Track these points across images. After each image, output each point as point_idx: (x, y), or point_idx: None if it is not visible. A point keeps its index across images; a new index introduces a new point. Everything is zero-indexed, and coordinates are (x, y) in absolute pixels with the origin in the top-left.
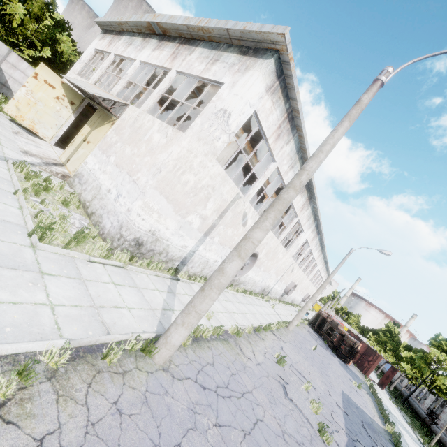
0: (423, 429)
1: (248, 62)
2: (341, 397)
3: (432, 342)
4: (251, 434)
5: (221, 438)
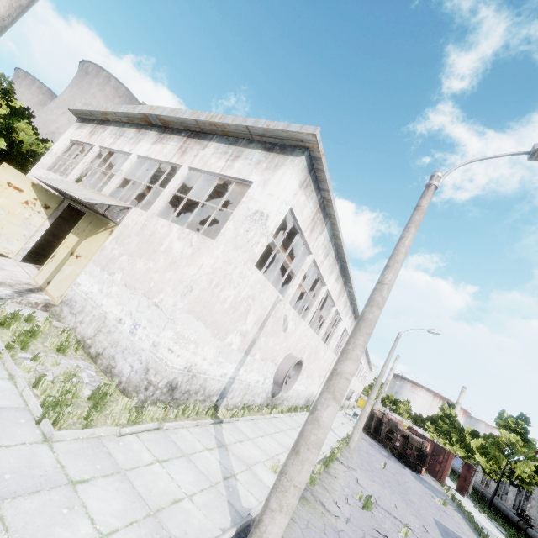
0: (520, 537)
1: (276, 159)
2: (437, 528)
3: (499, 422)
4: None
5: None
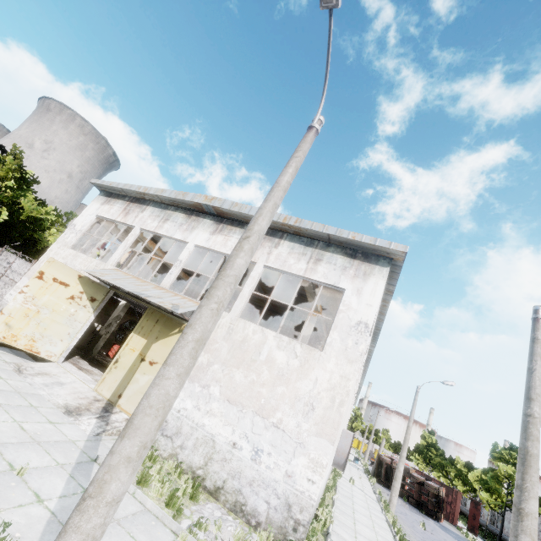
0: None
1: (363, 267)
2: None
3: (494, 455)
4: None
5: None
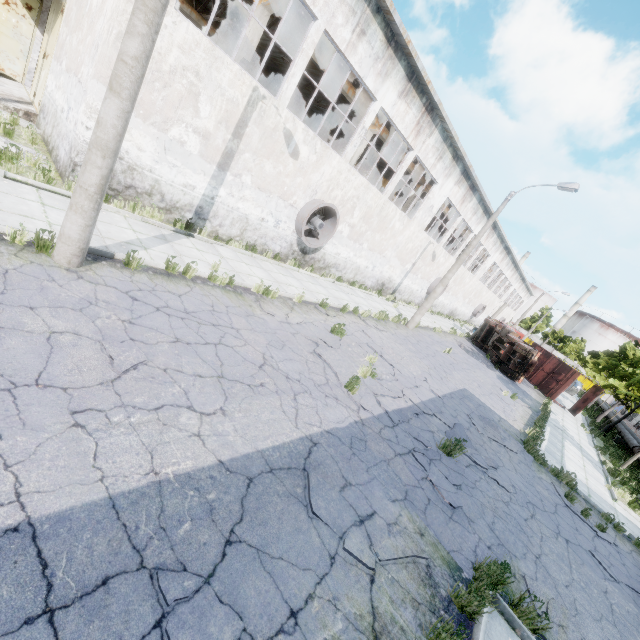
0: (626, 459)
1: None
2: (454, 390)
3: None
4: (191, 345)
5: (124, 329)
